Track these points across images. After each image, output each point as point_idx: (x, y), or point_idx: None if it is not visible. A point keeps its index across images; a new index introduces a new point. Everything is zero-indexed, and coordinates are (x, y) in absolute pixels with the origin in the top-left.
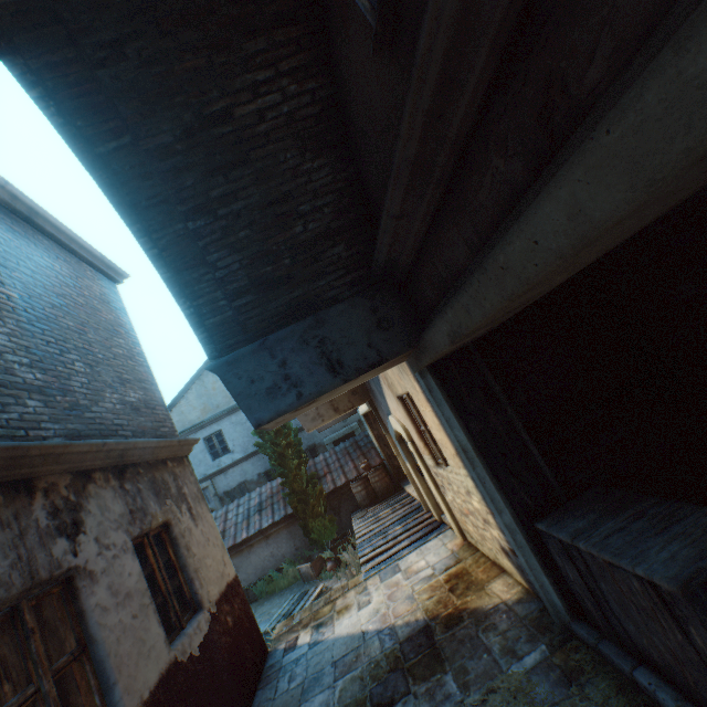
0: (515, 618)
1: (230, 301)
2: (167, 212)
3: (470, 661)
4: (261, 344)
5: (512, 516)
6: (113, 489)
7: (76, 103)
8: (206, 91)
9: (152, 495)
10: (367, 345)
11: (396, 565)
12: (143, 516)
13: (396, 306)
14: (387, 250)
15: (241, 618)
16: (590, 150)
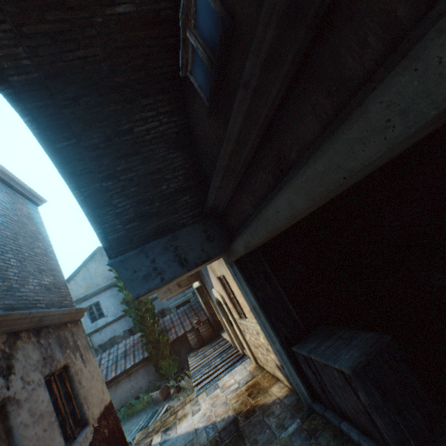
0: (284, 406)
1: (123, 225)
2: (91, 177)
3: (259, 435)
4: (141, 249)
5: (280, 344)
6: (33, 344)
7: (48, 123)
8: (120, 120)
9: (58, 347)
10: (201, 250)
11: (216, 384)
12: (51, 361)
13: (217, 228)
14: (212, 201)
15: (114, 429)
16: (293, 183)
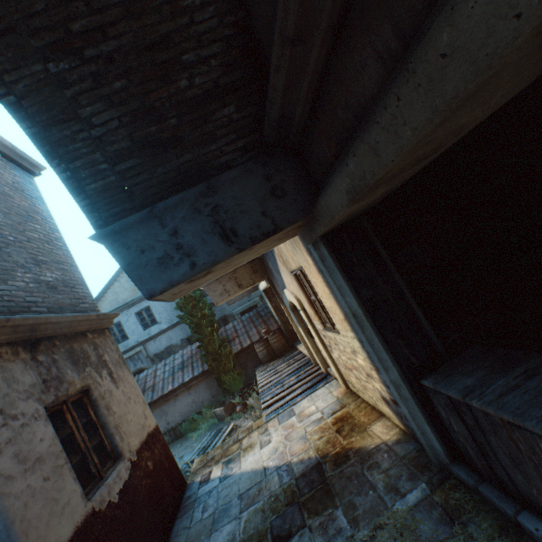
0: (395, 457)
1: (112, 164)
2: (17, 46)
3: (357, 497)
4: (149, 211)
5: (398, 374)
6: (23, 362)
7: None
8: None
9: (70, 364)
10: (261, 213)
11: (291, 409)
12: (58, 384)
13: (290, 174)
14: (280, 99)
15: (161, 460)
16: None
